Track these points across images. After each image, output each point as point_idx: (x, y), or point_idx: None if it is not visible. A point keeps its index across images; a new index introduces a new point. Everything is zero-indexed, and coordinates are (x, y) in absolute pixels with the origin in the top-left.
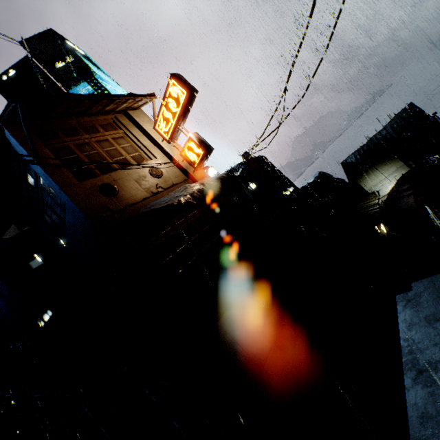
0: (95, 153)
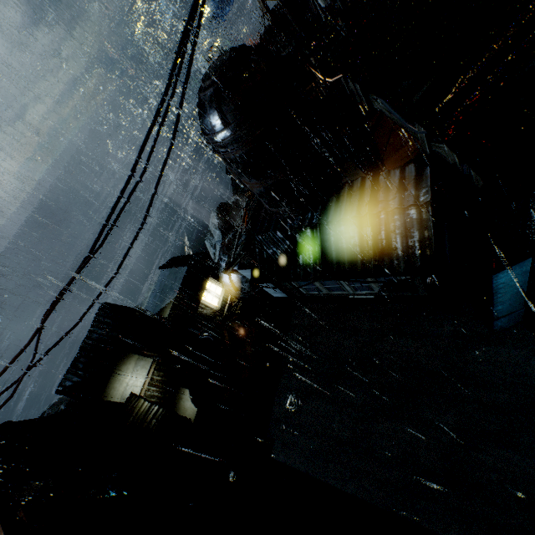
0: None
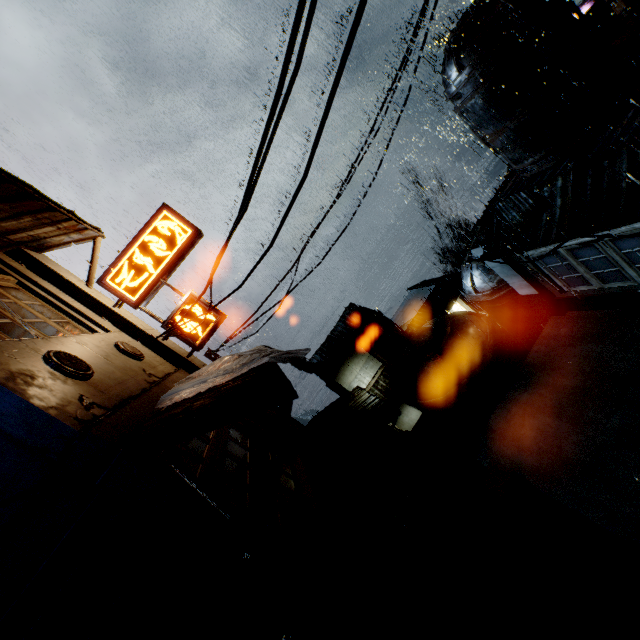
0: None
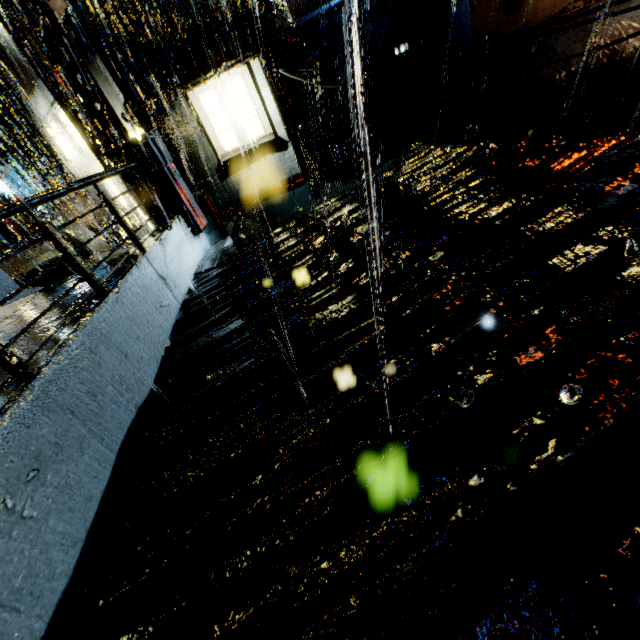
0: None
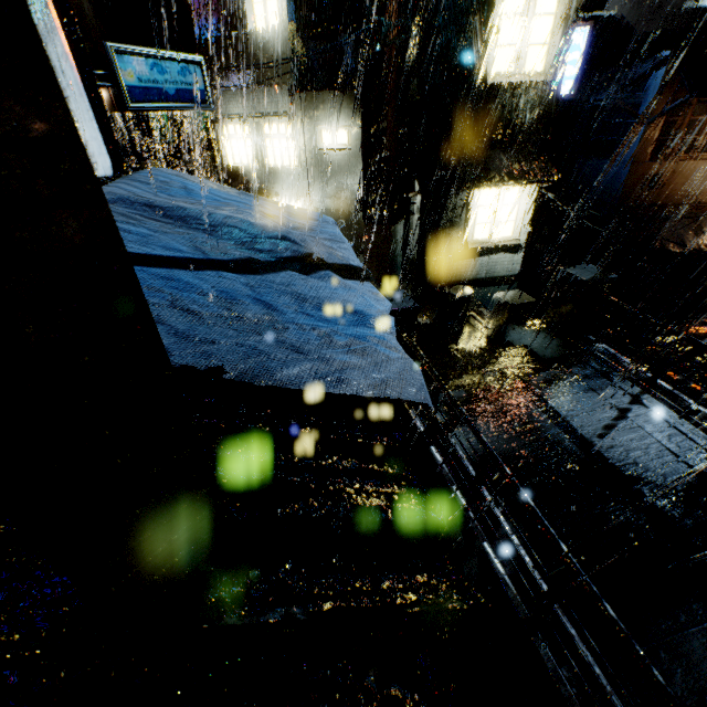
0: (701, 120)
